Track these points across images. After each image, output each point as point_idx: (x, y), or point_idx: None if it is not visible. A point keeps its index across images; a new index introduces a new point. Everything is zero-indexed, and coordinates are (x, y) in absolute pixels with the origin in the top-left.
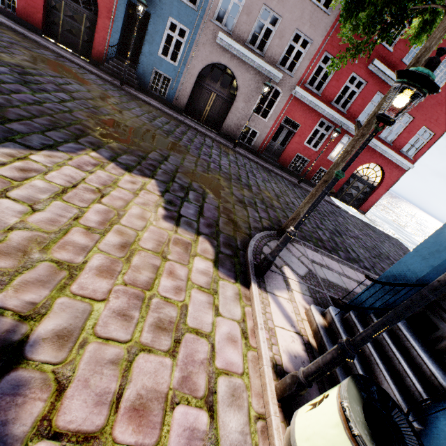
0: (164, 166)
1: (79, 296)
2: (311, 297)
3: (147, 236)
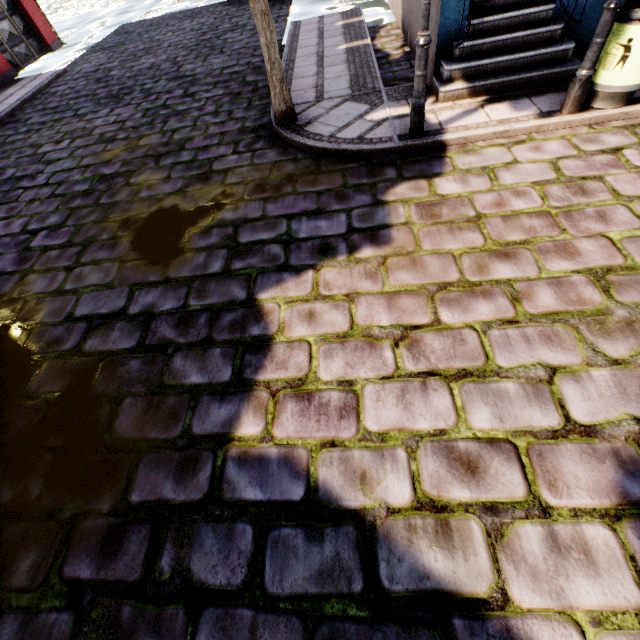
0: (164, 305)
1: (622, 253)
2: (406, 99)
3: (455, 245)
